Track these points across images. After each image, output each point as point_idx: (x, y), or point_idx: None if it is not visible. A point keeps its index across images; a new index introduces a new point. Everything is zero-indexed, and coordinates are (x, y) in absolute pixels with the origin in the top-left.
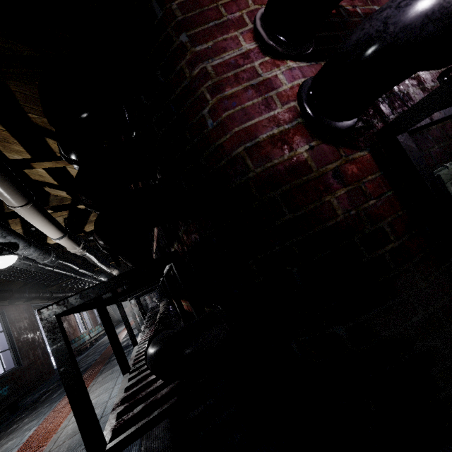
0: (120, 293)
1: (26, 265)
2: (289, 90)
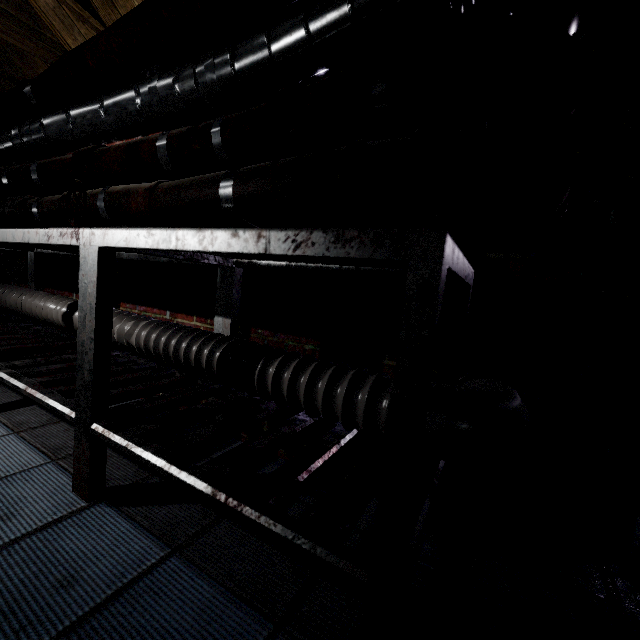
0: None
1: None
2: None
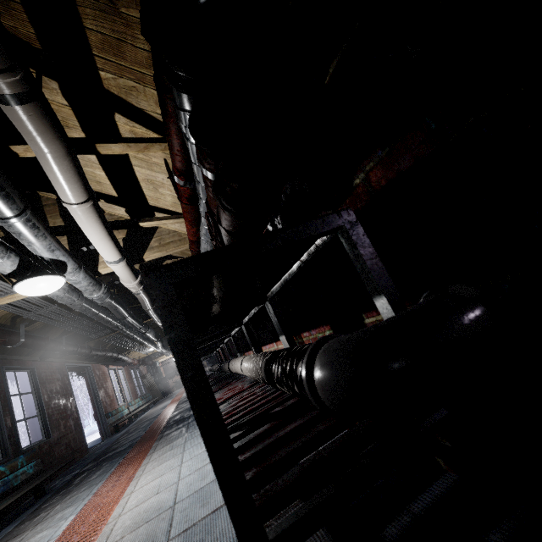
0: (209, 319)
1: (70, 300)
2: None
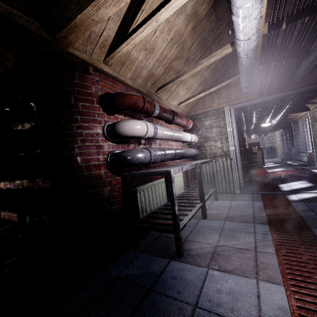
0: None
1: None
2: (106, 151)
